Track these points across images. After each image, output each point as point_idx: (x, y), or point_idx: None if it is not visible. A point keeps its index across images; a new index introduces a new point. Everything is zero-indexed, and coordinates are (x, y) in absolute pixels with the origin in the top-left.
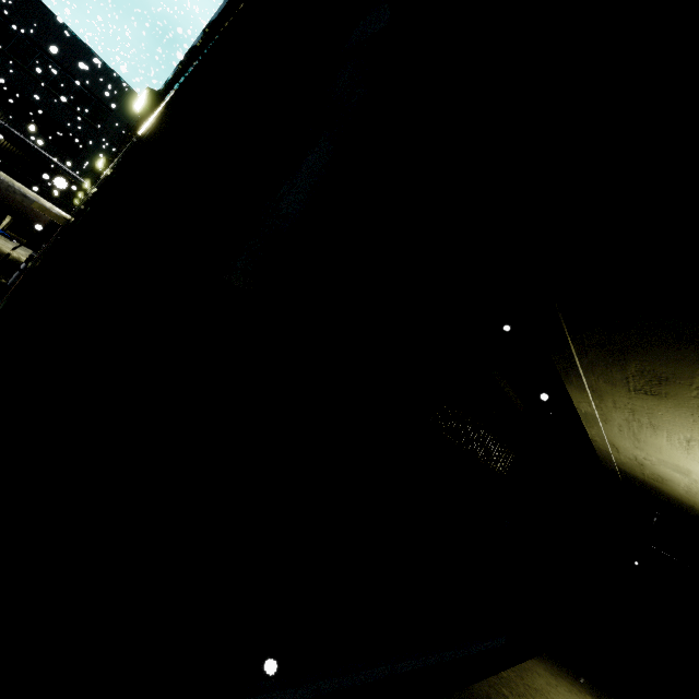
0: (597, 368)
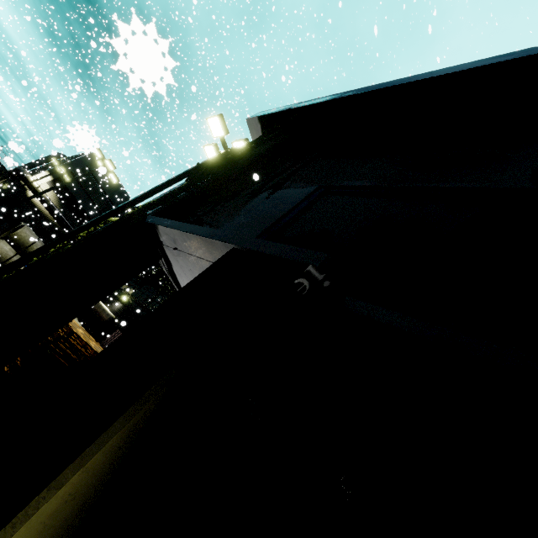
0: None
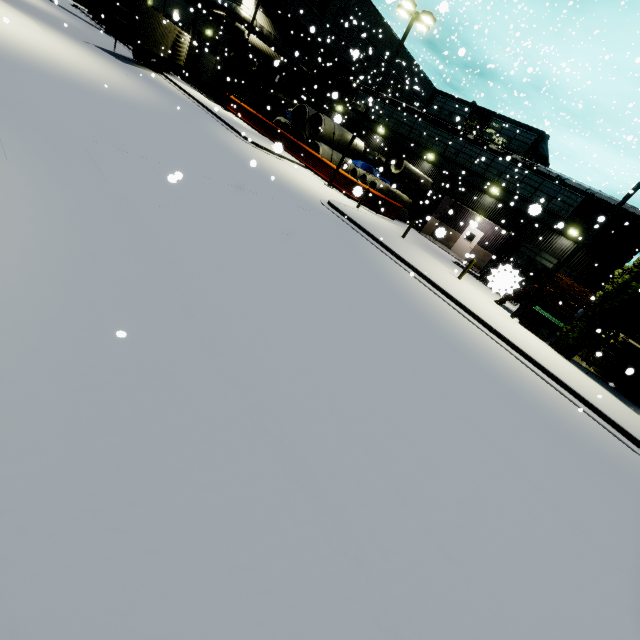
0: None
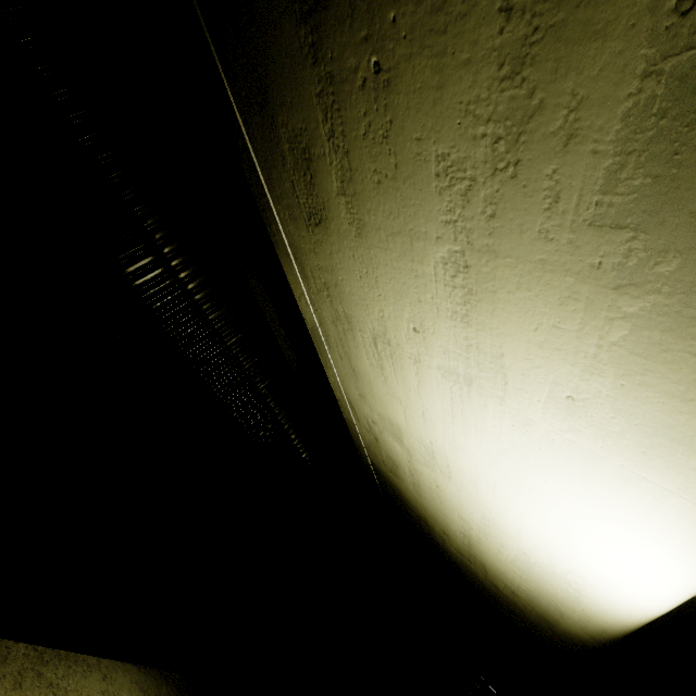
0: (274, 176)
